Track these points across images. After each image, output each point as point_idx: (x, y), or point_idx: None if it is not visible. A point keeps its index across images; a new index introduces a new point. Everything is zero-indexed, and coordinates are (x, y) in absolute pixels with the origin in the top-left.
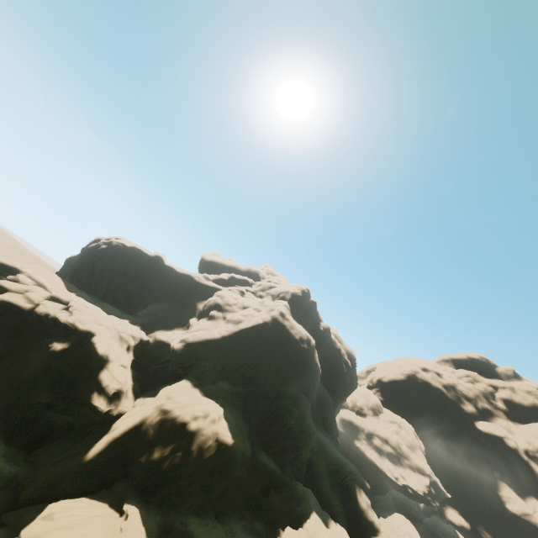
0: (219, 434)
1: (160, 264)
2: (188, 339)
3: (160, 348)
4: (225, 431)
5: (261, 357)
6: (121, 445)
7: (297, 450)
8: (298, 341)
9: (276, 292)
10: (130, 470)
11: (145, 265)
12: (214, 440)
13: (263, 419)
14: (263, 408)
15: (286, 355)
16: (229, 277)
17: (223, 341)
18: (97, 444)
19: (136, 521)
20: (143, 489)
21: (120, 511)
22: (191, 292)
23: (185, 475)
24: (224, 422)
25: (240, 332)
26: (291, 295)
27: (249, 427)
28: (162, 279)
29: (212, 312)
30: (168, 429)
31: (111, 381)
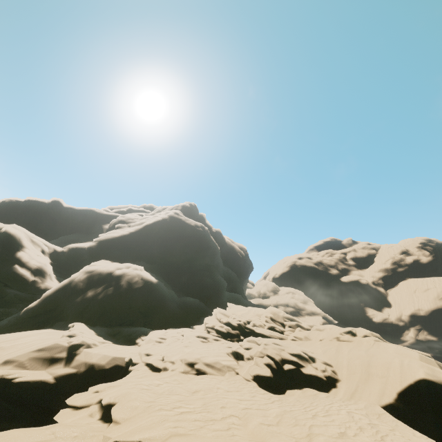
0: (143, 275)
1: (59, 207)
2: (100, 238)
3: (76, 252)
4: (148, 275)
5: (168, 241)
6: (55, 300)
7: (214, 293)
8: (194, 227)
9: (169, 209)
10: (69, 310)
11: (44, 212)
12: (140, 278)
13: (182, 283)
14: (180, 275)
15: (187, 236)
16: (127, 209)
17: (132, 236)
18: (30, 304)
19: (83, 327)
20: (85, 321)
21: (66, 330)
22: (95, 222)
23: (120, 301)
24: (146, 272)
25: (145, 228)
26: (181, 207)
27: (171, 286)
28: (65, 220)
29: (117, 224)
30: (96, 280)
31: (30, 260)
